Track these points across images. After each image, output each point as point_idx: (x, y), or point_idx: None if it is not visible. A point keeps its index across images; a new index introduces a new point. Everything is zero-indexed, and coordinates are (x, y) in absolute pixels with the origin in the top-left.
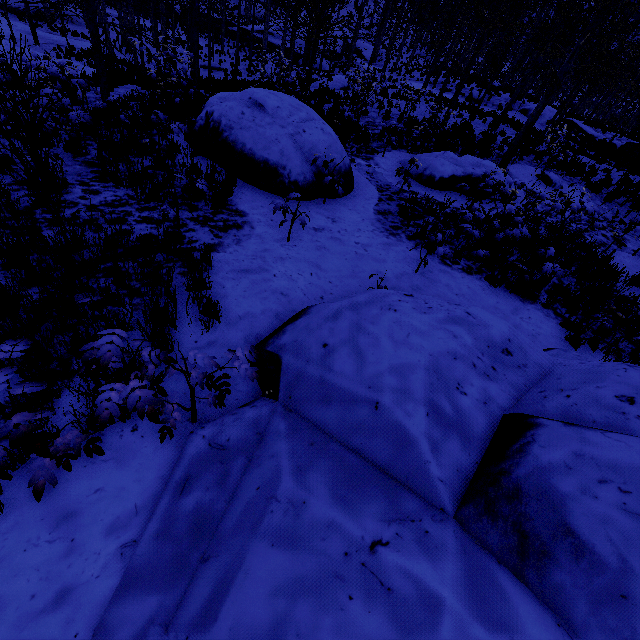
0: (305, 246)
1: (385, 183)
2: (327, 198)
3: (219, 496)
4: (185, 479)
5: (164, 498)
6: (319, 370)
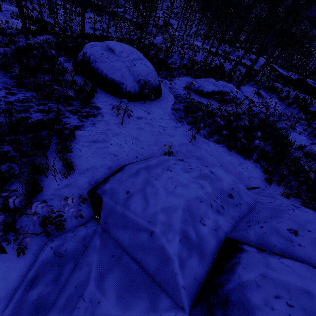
0: (131, 127)
1: (178, 93)
2: (146, 101)
3: (53, 290)
4: (34, 277)
5: (19, 291)
6: (122, 208)
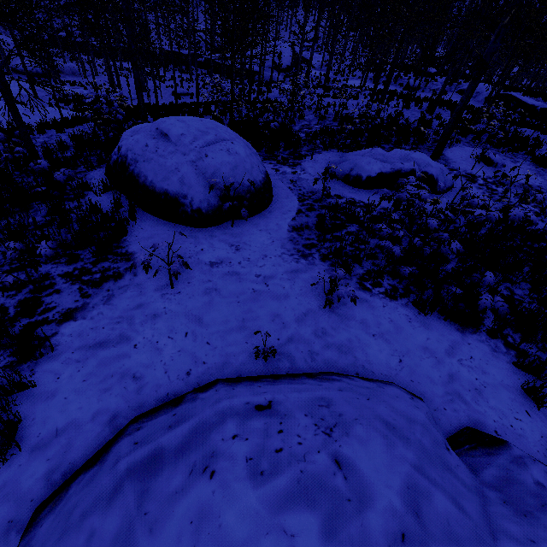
0: (191, 291)
1: (308, 190)
2: (238, 219)
3: None
4: None
5: None
6: None
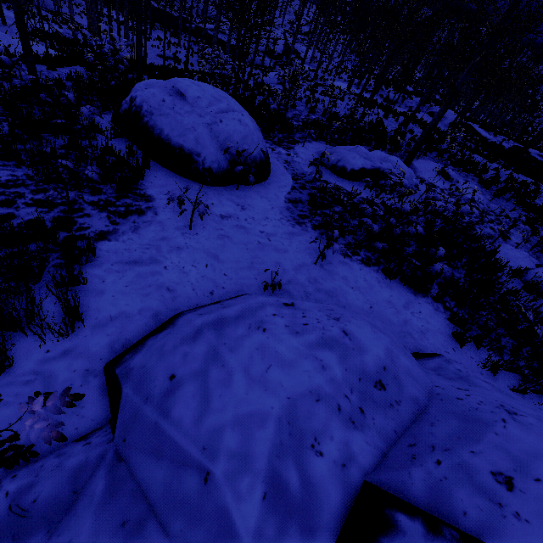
0: (207, 234)
1: (301, 172)
2: (241, 185)
3: None
4: None
5: None
6: (155, 414)
